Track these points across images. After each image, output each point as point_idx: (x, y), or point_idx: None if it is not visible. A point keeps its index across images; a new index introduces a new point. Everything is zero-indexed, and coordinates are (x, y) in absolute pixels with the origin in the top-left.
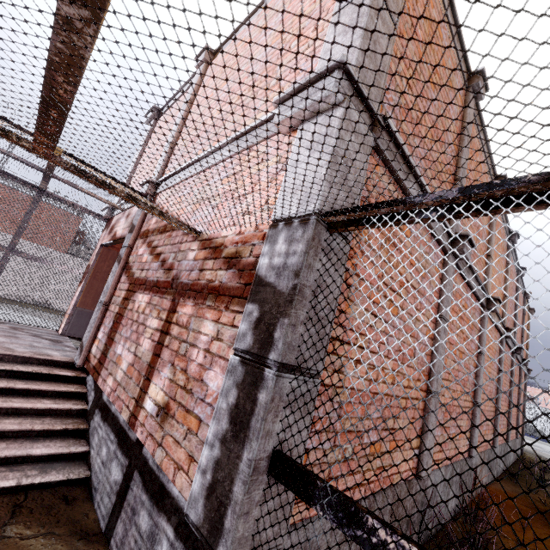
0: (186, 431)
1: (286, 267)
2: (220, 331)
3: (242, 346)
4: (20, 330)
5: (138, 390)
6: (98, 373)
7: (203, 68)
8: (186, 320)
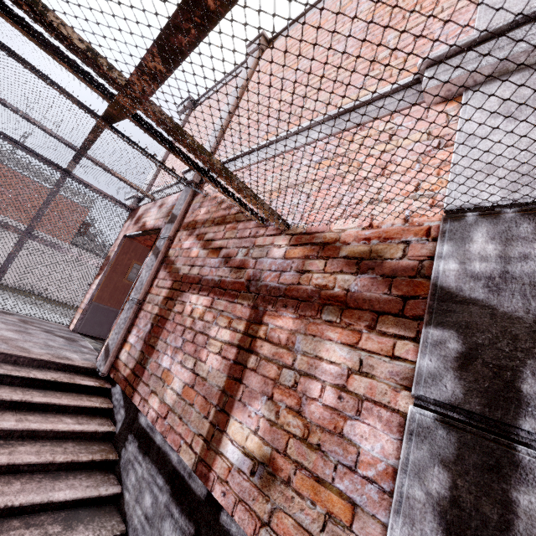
0: (324, 516)
1: (511, 278)
2: (364, 361)
3: (436, 395)
4: (30, 324)
5: (208, 425)
6: (133, 388)
7: (257, 55)
8: (284, 336)
